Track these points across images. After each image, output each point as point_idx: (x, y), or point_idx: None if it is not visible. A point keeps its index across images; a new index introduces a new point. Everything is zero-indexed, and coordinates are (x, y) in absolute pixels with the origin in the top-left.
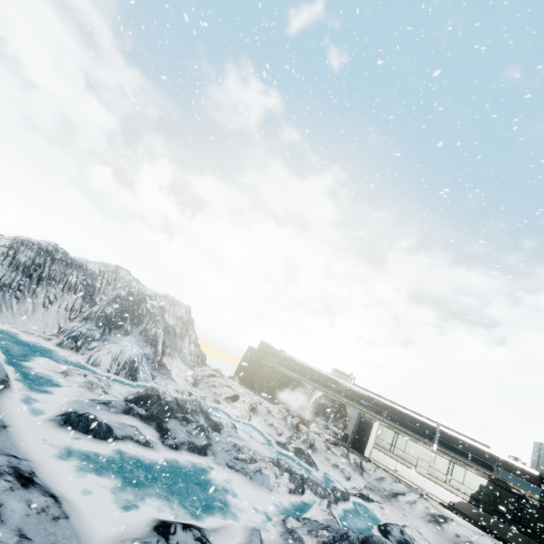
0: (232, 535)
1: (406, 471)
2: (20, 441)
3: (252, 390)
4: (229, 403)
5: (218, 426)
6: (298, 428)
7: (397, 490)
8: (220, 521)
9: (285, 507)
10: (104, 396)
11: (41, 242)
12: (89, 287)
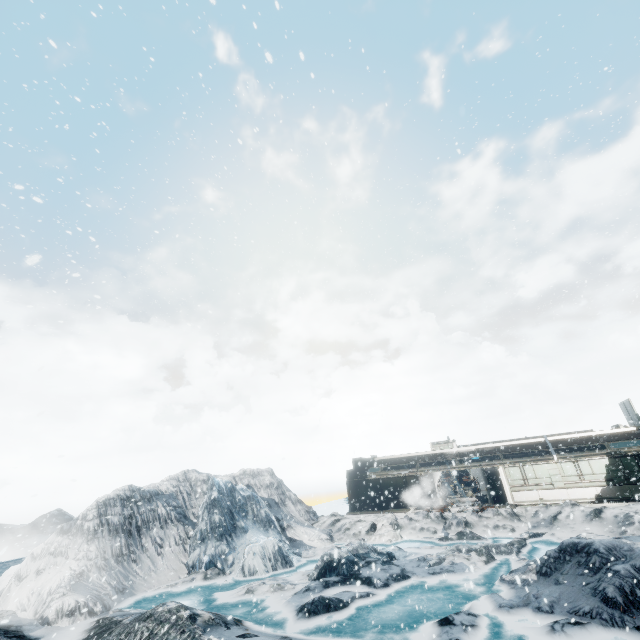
0: (481, 605)
1: (549, 493)
2: (306, 638)
3: (377, 512)
4: (373, 535)
5: (391, 554)
6: (444, 517)
7: (553, 513)
8: (465, 605)
9: (492, 575)
10: (297, 587)
11: (118, 493)
12: (178, 509)
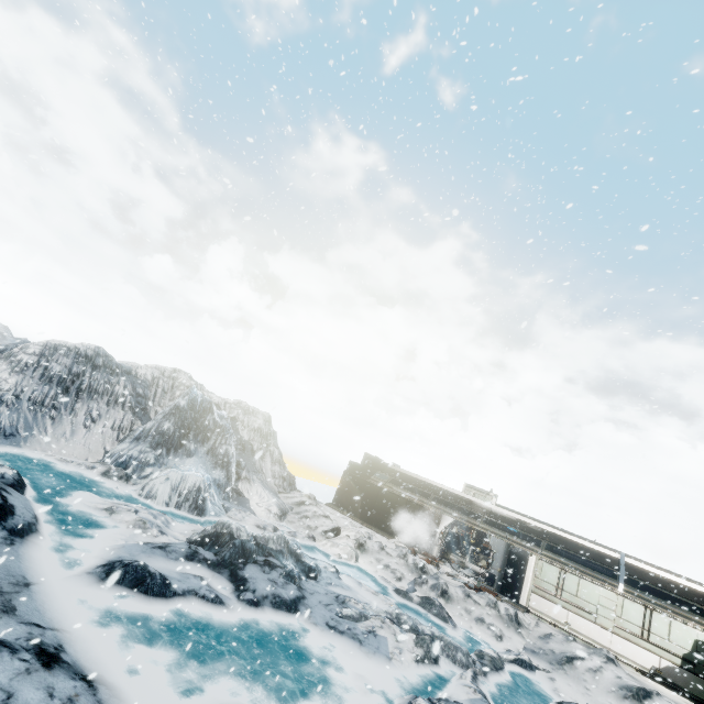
0: None
1: (582, 624)
2: (47, 603)
3: (357, 520)
4: (328, 539)
5: (314, 571)
6: (424, 569)
7: (572, 653)
8: None
9: (411, 683)
10: (161, 538)
11: (78, 346)
12: (141, 398)
